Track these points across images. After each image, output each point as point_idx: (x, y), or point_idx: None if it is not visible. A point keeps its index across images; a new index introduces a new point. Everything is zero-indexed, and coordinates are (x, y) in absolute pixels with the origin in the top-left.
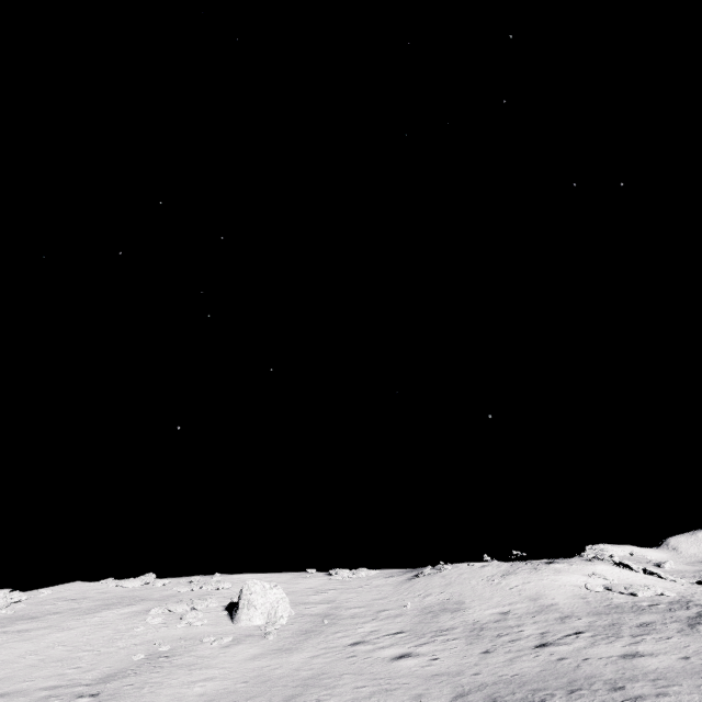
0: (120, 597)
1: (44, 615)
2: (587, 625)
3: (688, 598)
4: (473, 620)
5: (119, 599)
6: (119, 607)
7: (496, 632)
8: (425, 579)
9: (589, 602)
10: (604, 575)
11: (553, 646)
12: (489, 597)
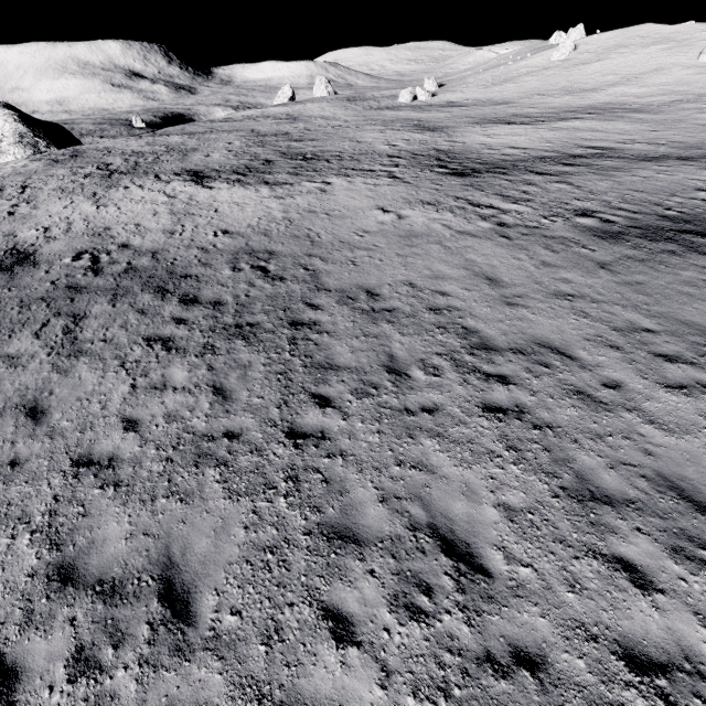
0: (662, 38)
1: (629, 46)
2: None
3: None
4: None
5: (661, 40)
6: (658, 45)
7: None
8: None
9: None
10: None
11: None
12: None
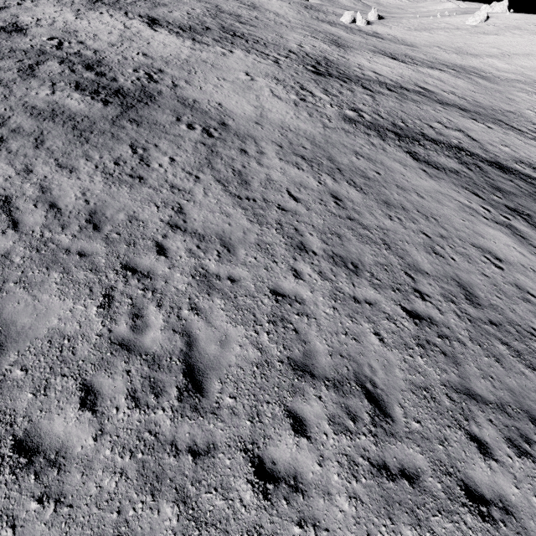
0: None
1: (523, 30)
2: None
3: None
4: None
5: None
6: None
7: None
8: None
9: None
10: None
11: None
12: None
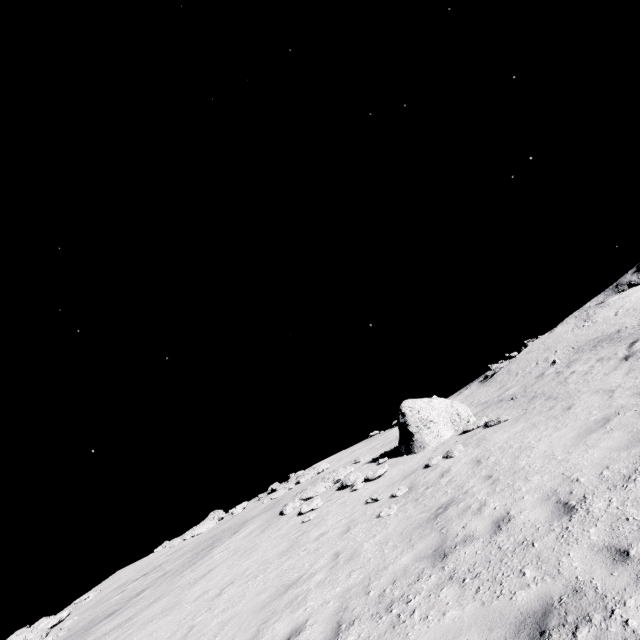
0: (207, 539)
1: (126, 603)
2: None
3: None
4: None
5: (210, 540)
6: (225, 539)
7: None
8: (511, 365)
9: None
10: None
11: None
12: (610, 326)
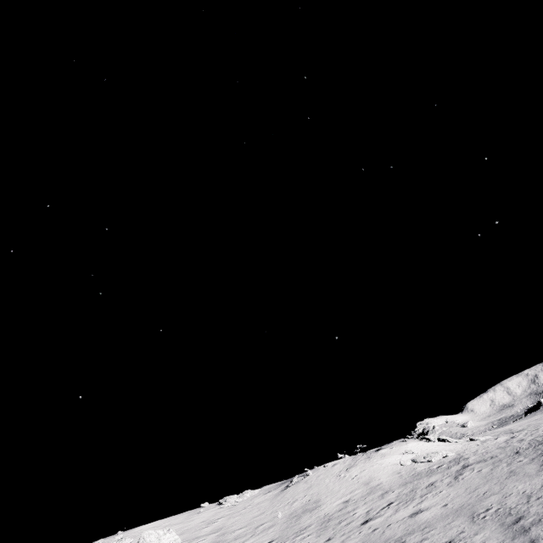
0: None
1: None
2: (396, 496)
3: (461, 454)
4: (324, 514)
5: None
6: None
7: (338, 520)
8: (293, 488)
9: (402, 475)
10: (413, 450)
11: (372, 520)
12: (338, 490)
